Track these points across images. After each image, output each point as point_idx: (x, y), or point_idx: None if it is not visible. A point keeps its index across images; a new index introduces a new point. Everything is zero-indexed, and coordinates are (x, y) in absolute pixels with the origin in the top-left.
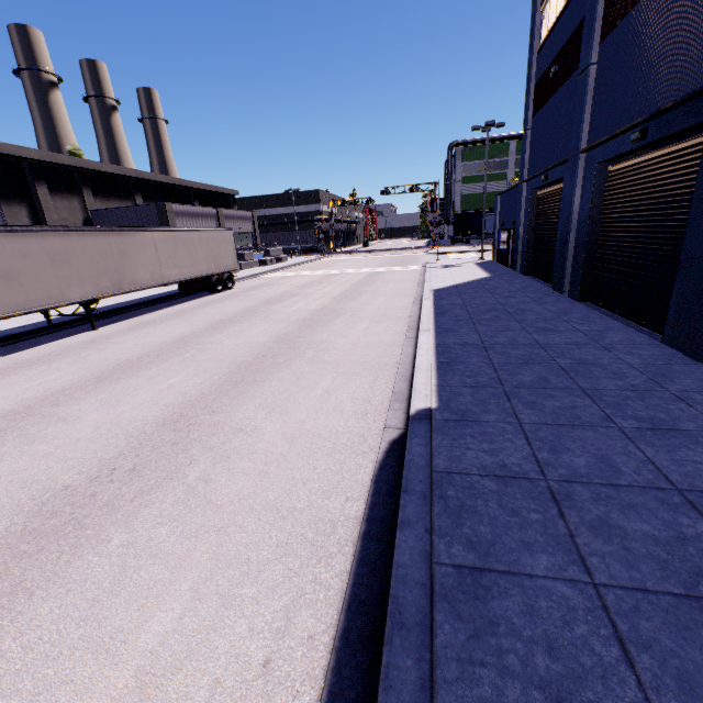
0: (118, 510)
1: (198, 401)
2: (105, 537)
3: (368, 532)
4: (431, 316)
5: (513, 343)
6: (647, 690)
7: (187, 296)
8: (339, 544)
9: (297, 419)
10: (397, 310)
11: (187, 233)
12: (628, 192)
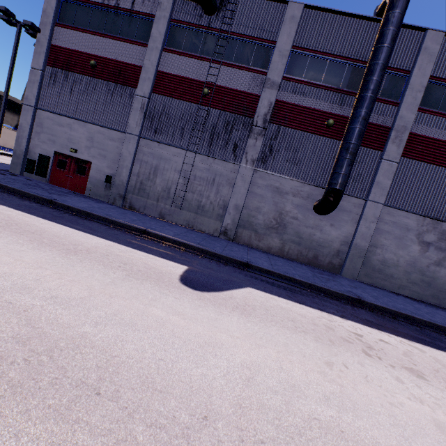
0: None
1: None
2: None
3: None
4: None
5: None
6: (5, 165)
7: None
8: None
9: None
10: None
11: None
12: None
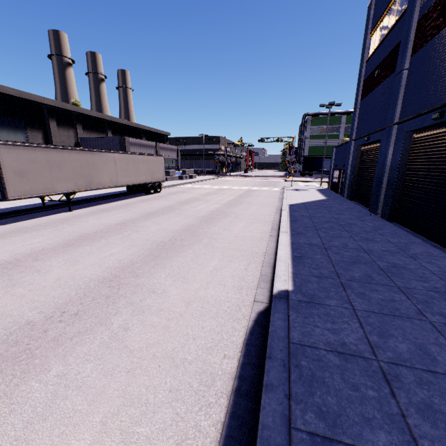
0: (60, 345)
1: (128, 267)
2: (47, 367)
3: (239, 388)
4: (287, 222)
5: (345, 246)
6: None
7: (131, 194)
8: (217, 395)
9: (193, 287)
10: (264, 216)
11: (136, 156)
12: (428, 152)
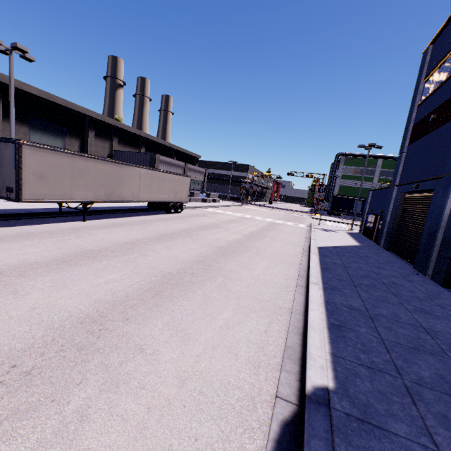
0: None
1: (120, 303)
2: None
3: None
4: (318, 270)
5: (396, 318)
6: None
7: (151, 211)
8: None
9: (194, 351)
10: (289, 256)
11: (162, 173)
12: None
